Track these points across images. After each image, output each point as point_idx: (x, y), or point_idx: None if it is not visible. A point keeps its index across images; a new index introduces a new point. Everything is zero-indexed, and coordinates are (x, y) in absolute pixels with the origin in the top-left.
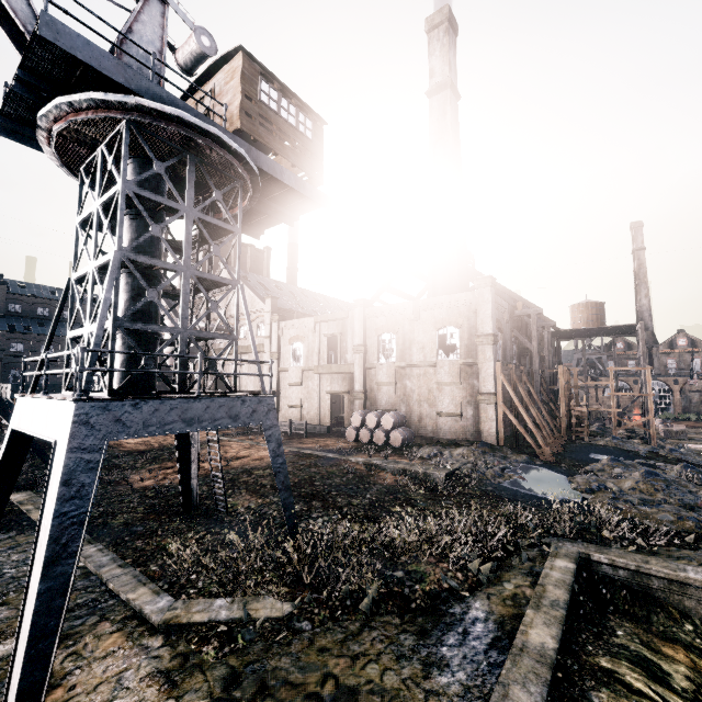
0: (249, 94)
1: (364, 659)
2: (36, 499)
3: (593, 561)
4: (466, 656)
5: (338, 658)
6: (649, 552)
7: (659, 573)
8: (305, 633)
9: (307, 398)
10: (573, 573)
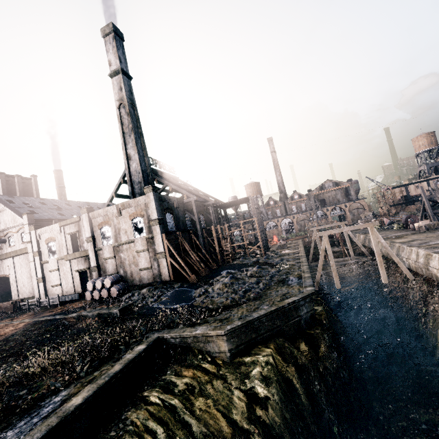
0: None
1: None
2: None
3: (166, 338)
4: (20, 431)
5: None
6: (195, 324)
7: (187, 335)
8: None
9: (64, 278)
10: (139, 351)
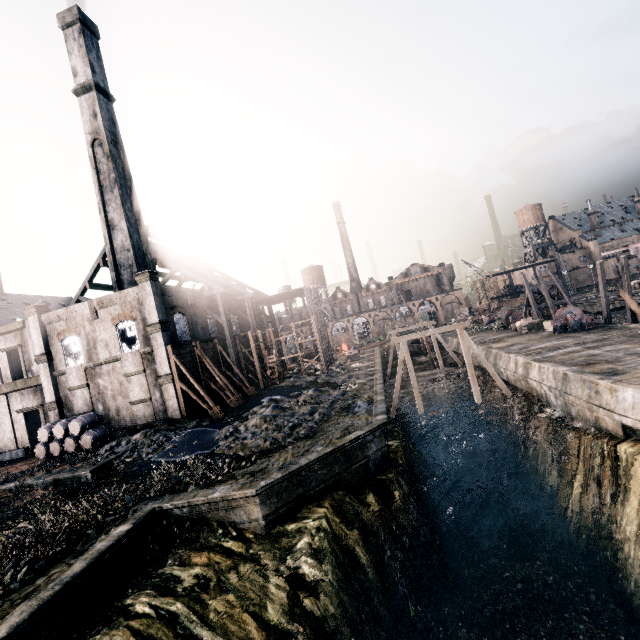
0: None
1: None
2: None
3: (167, 509)
4: None
5: None
6: (214, 483)
7: (200, 501)
8: None
9: None
10: (119, 536)
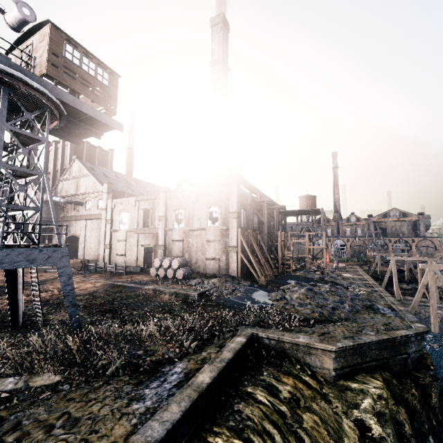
0: (55, 52)
1: (94, 401)
2: None
3: (260, 337)
4: (157, 392)
5: (77, 403)
6: (289, 330)
7: (287, 340)
8: (63, 391)
9: (129, 249)
10: (242, 343)
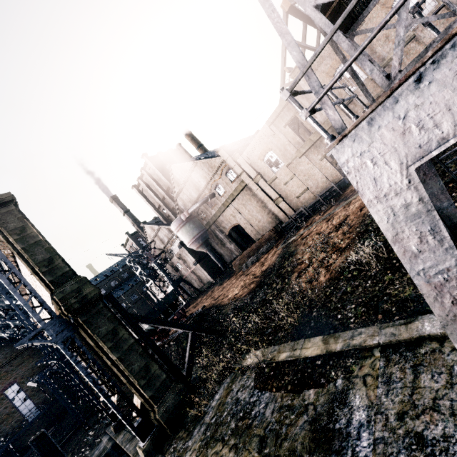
0: None
1: None
2: (271, 349)
3: None
4: None
5: None
6: None
7: None
8: None
9: (307, 179)
10: None
